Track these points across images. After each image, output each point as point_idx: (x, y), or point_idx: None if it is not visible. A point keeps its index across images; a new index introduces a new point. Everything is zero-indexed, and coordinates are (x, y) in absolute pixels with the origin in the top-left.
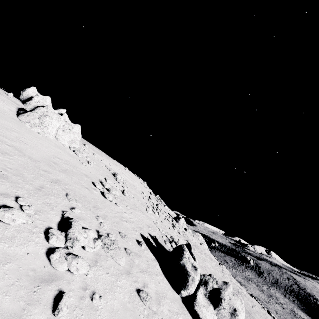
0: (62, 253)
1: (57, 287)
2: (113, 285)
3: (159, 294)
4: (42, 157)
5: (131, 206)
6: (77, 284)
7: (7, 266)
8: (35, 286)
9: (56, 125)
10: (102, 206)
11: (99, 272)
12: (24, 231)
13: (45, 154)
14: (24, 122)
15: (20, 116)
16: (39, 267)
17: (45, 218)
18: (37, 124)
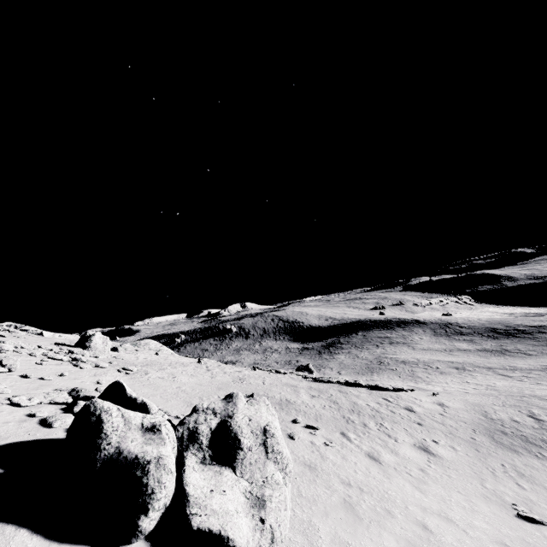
0: None
1: None
2: None
3: None
4: None
5: None
6: None
7: None
8: None
9: None
10: None
11: None
12: None
13: None
14: None
15: None
16: None
17: None
18: None
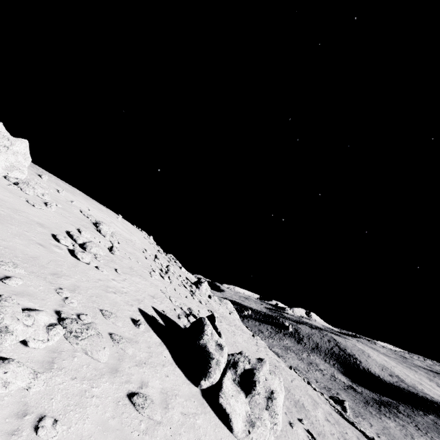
0: None
1: None
2: (85, 397)
3: (167, 393)
4: None
5: (125, 270)
6: (4, 411)
7: None
8: None
9: None
10: (71, 271)
11: (57, 380)
12: None
13: None
14: None
15: None
16: None
17: None
18: None
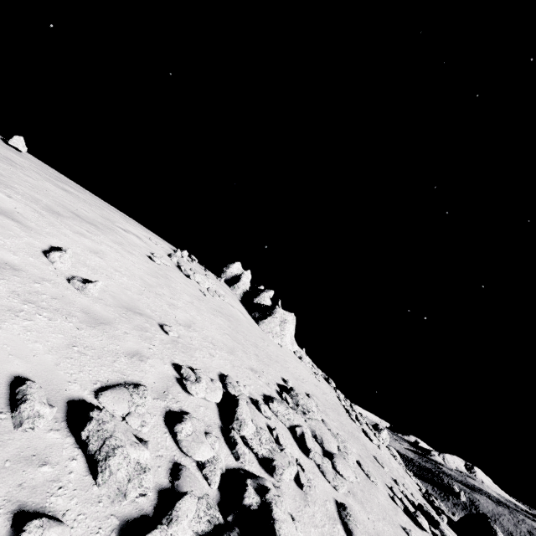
0: None
1: None
2: None
3: None
4: (321, 397)
5: None
6: None
7: None
8: None
9: (291, 330)
10: (382, 458)
11: None
12: None
13: (314, 388)
14: (267, 333)
15: (260, 324)
16: None
17: (411, 509)
18: (278, 333)
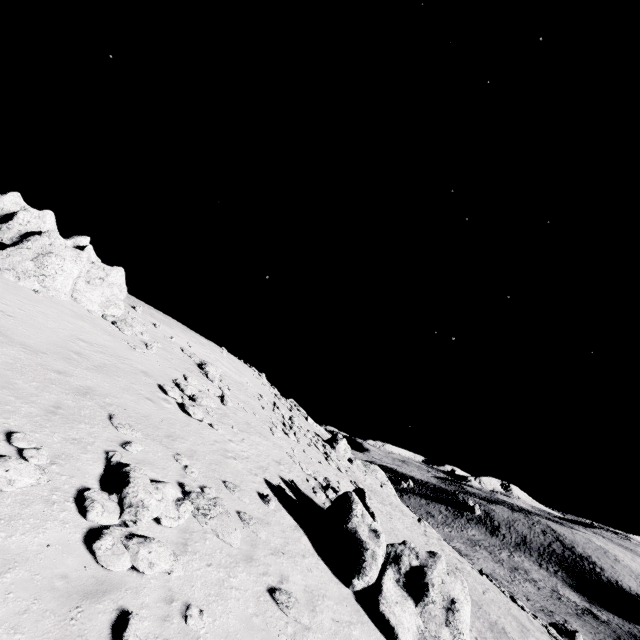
0: (116, 537)
1: (115, 605)
2: (224, 587)
3: (312, 592)
4: (48, 343)
5: (241, 426)
6: (153, 594)
7: (10, 577)
8: (72, 609)
9: (72, 273)
10: (185, 432)
11: (194, 566)
12: (33, 502)
13: (55, 336)
14: None
15: None
16: (73, 571)
17: (72, 469)
18: (31, 272)
